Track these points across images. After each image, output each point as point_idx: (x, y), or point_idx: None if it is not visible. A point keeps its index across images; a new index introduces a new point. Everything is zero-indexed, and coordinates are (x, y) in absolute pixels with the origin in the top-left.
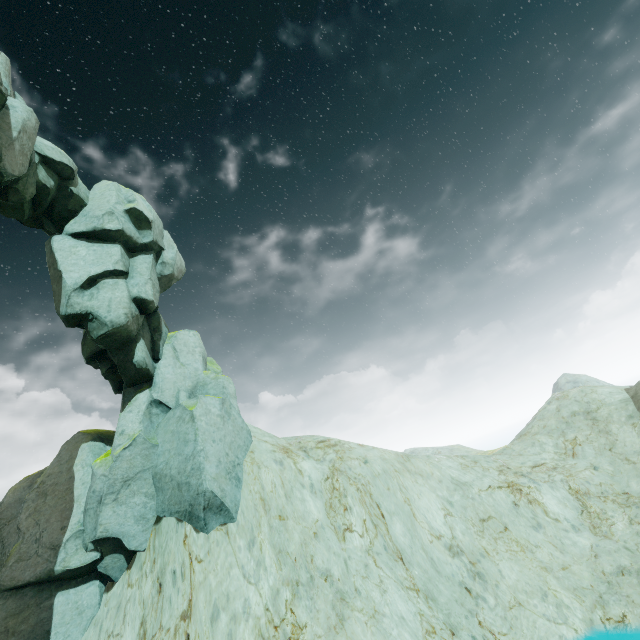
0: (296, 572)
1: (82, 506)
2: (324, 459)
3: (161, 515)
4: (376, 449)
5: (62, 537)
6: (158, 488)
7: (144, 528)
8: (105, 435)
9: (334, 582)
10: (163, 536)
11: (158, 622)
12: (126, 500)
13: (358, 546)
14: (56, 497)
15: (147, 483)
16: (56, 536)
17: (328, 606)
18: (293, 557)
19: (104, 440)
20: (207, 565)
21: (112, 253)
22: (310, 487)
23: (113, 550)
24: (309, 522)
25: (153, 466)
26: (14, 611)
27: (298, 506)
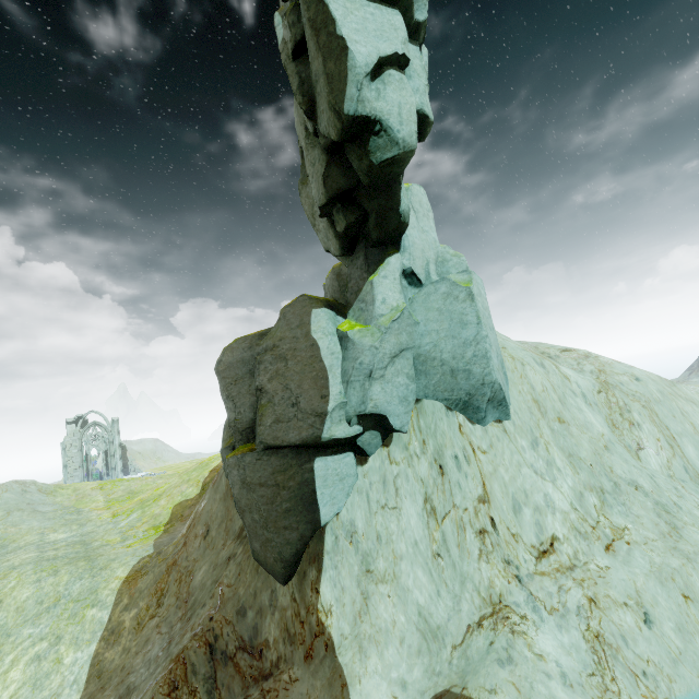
0: (596, 478)
1: (338, 377)
2: (582, 370)
3: (422, 400)
4: (635, 368)
5: (326, 406)
6: (420, 371)
7: (406, 410)
8: (332, 303)
9: (648, 493)
10: (430, 421)
11: (449, 501)
12: (392, 378)
13: (655, 463)
14: (300, 363)
15: (408, 364)
16: (317, 404)
17: (651, 514)
18: (588, 463)
19: (333, 309)
20: (493, 457)
21: (396, 24)
22: (582, 396)
23: (372, 427)
24: (594, 432)
25: (414, 346)
26: (279, 468)
27: (576, 414)
